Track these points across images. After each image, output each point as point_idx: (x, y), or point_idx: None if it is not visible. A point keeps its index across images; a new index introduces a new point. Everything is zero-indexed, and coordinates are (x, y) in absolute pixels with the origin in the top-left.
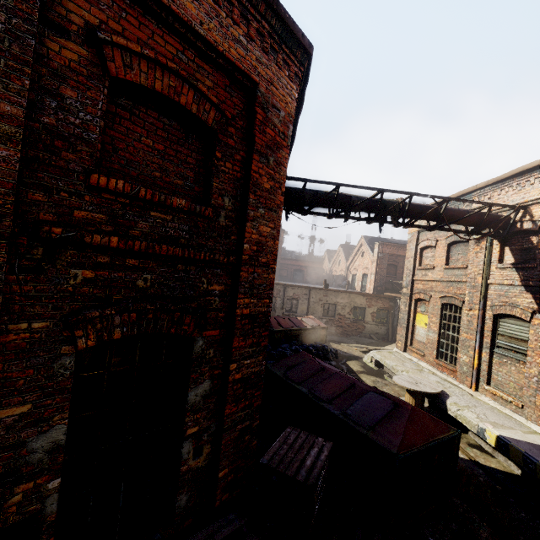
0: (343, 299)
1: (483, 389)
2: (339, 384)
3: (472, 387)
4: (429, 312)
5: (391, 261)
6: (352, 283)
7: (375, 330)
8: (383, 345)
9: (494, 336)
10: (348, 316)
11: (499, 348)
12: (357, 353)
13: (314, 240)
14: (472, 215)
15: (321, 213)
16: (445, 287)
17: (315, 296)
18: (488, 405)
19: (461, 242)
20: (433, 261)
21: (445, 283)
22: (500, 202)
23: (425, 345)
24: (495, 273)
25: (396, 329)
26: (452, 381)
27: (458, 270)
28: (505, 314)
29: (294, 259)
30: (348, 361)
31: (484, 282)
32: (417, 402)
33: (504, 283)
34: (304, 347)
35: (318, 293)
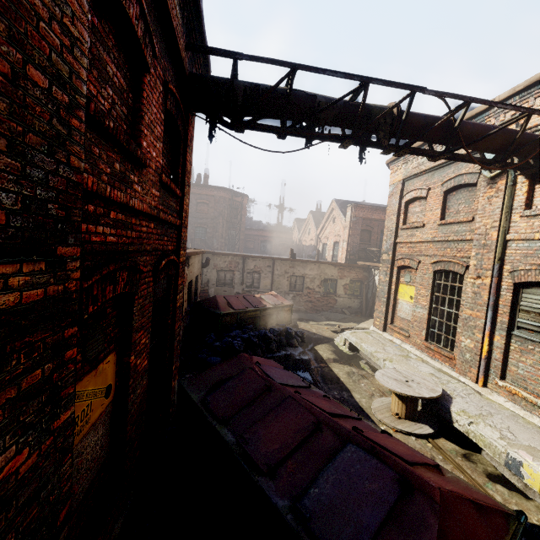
0: (312, 270)
1: (495, 385)
2: (293, 424)
3: (479, 382)
4: (417, 282)
5: (365, 226)
6: (322, 252)
7: (348, 304)
8: (357, 321)
9: (514, 313)
10: (318, 290)
11: (520, 330)
12: (328, 334)
13: (283, 208)
14: (499, 132)
15: (267, 126)
16: (440, 249)
17: (281, 268)
18: (506, 410)
19: (464, 187)
20: (422, 216)
21: (439, 244)
22: (533, 118)
23: (411, 324)
24: (519, 224)
25: (370, 302)
26: (449, 372)
27: (459, 225)
28: (534, 282)
29: (260, 229)
30: (316, 346)
31: (502, 238)
32: (408, 408)
33: (536, 238)
34: (261, 332)
35: (283, 264)
